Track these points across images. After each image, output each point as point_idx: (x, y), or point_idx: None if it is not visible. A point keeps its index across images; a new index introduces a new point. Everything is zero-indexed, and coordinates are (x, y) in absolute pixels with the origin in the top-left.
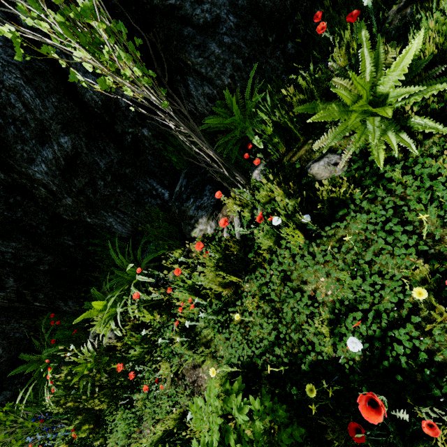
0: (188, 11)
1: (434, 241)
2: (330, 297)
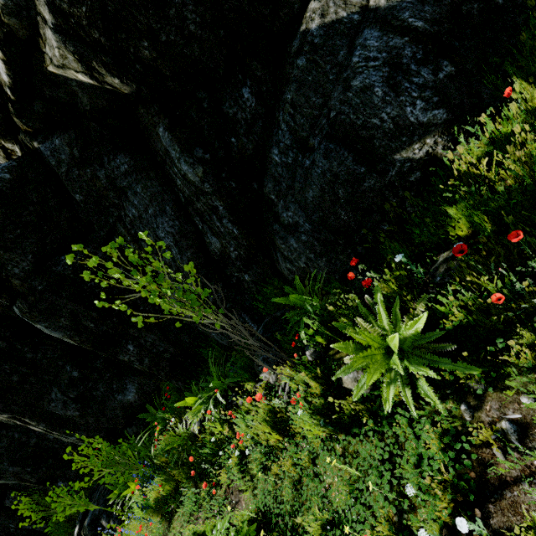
0: (280, 211)
1: (410, 507)
2: (336, 499)
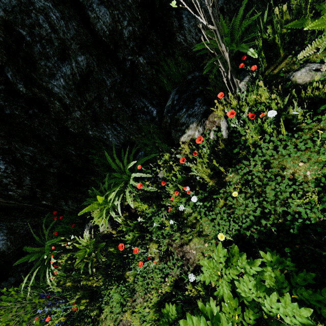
0: None
1: None
2: (308, 177)
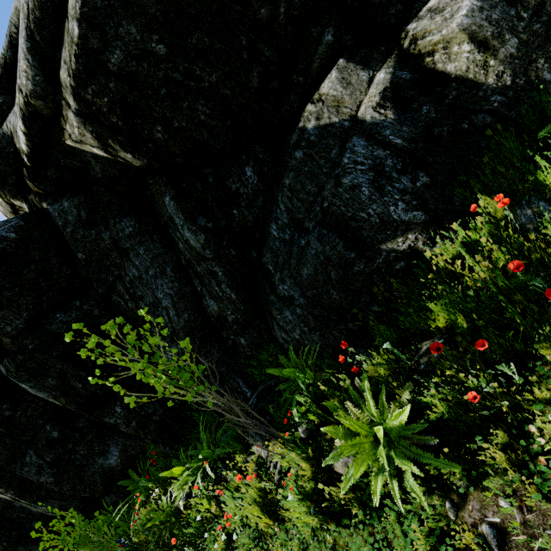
0: (276, 283)
1: None
2: None
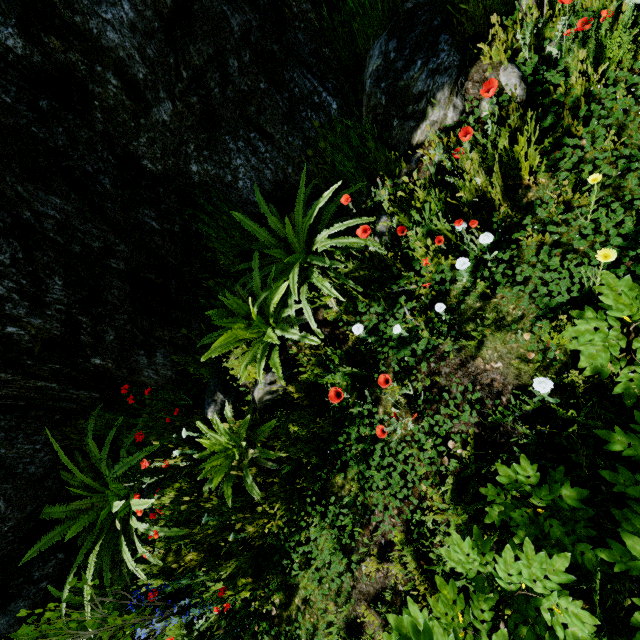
0: None
1: None
2: None
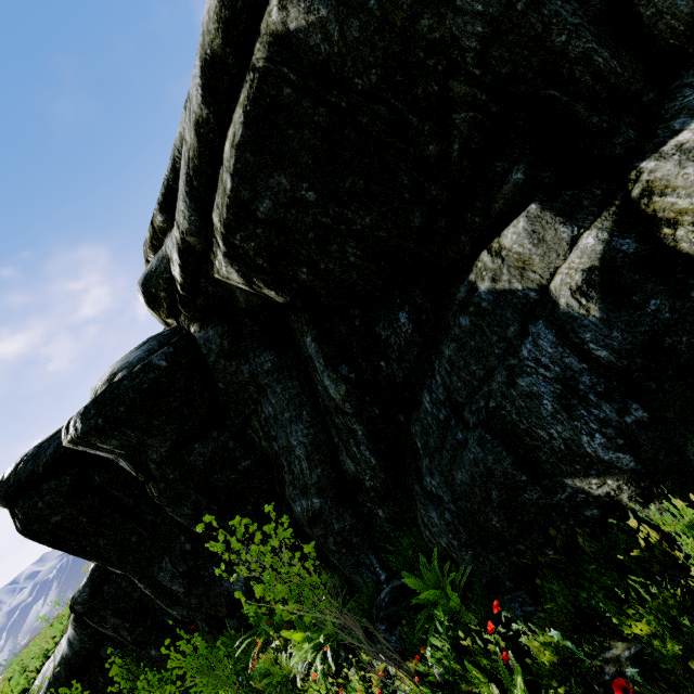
0: (423, 470)
1: None
2: None
